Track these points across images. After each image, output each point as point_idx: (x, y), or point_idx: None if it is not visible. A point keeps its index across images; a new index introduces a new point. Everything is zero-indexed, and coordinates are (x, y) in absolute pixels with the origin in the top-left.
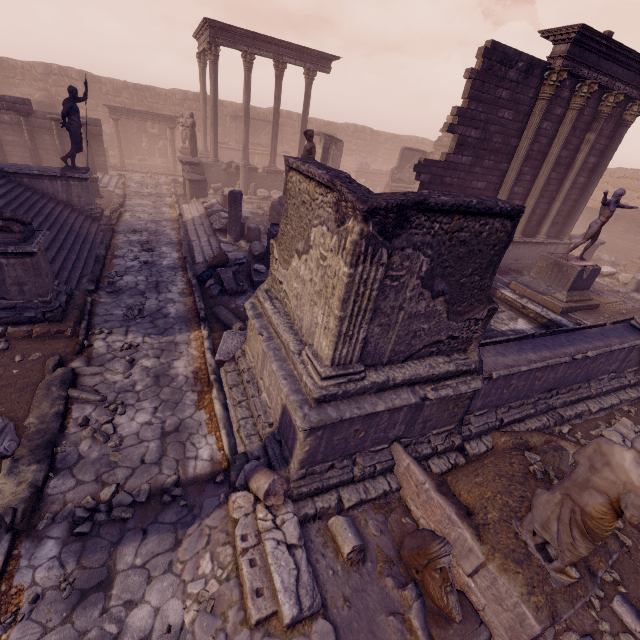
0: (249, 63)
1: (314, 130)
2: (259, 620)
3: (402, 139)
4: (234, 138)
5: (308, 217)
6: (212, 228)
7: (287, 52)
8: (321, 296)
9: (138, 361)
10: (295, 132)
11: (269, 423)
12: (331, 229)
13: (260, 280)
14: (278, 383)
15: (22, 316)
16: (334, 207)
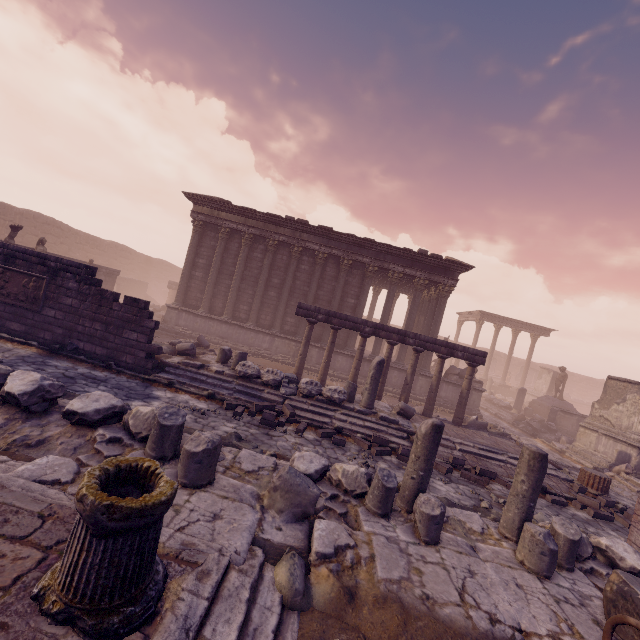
0: (498, 329)
1: (516, 365)
2: (638, 490)
3: (597, 381)
4: (462, 362)
5: (623, 392)
6: (499, 405)
7: (522, 326)
8: (634, 414)
9: (520, 439)
10: (500, 364)
11: (608, 461)
12: (639, 394)
13: (555, 429)
14: (613, 445)
15: (472, 412)
16: (639, 389)
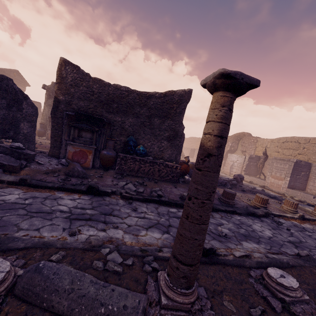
0: None
1: None
2: None
3: None
4: None
5: None
6: None
7: None
8: None
9: None
10: None
11: None
12: None
13: None
14: None
15: None
16: None
